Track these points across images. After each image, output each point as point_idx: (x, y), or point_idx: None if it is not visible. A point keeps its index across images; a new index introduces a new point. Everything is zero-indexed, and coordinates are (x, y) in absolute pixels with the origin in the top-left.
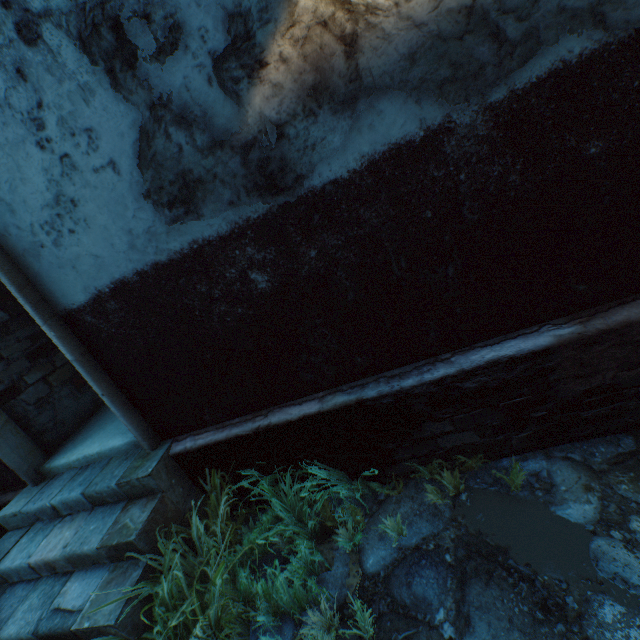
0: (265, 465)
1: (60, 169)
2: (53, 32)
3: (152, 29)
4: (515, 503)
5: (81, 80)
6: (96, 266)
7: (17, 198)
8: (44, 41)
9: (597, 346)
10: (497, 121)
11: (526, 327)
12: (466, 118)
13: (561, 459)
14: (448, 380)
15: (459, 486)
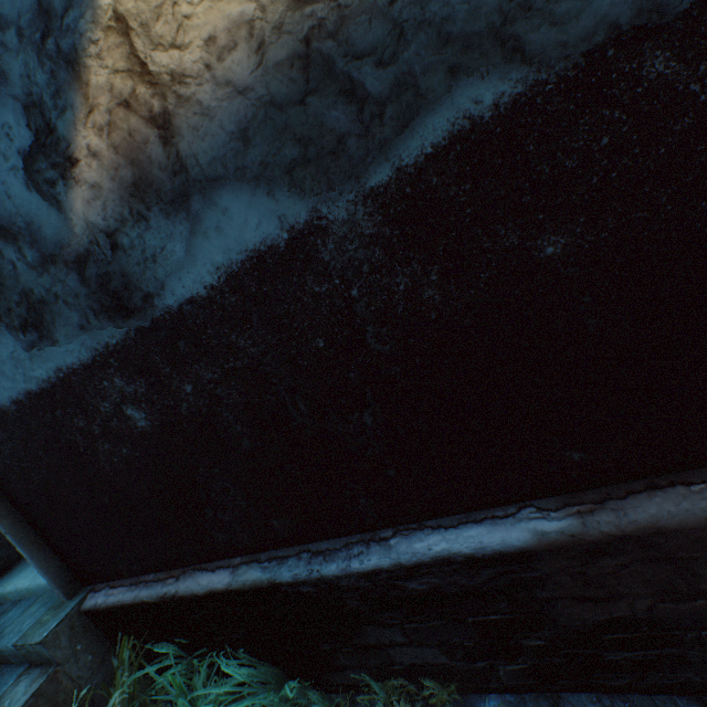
0: (183, 640)
1: None
2: None
3: None
4: None
5: None
6: None
7: None
8: None
9: (609, 558)
10: (387, 213)
11: (499, 505)
12: (341, 211)
13: None
14: (383, 575)
15: None
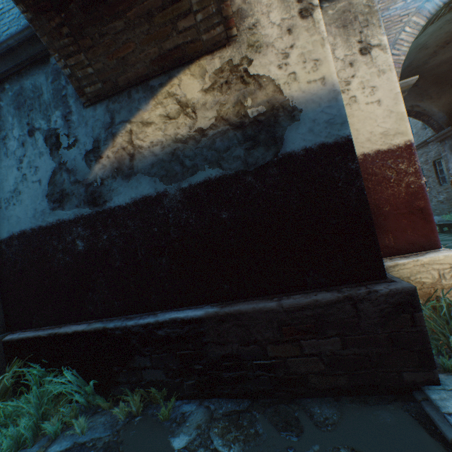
0: (48, 364)
1: (21, 179)
2: (39, 134)
3: (69, 139)
4: (158, 428)
5: (41, 150)
6: (17, 221)
7: (1, 186)
8: (35, 136)
9: (226, 323)
10: (185, 195)
11: (200, 304)
12: (173, 191)
13: (204, 406)
14: (150, 326)
15: (139, 409)
